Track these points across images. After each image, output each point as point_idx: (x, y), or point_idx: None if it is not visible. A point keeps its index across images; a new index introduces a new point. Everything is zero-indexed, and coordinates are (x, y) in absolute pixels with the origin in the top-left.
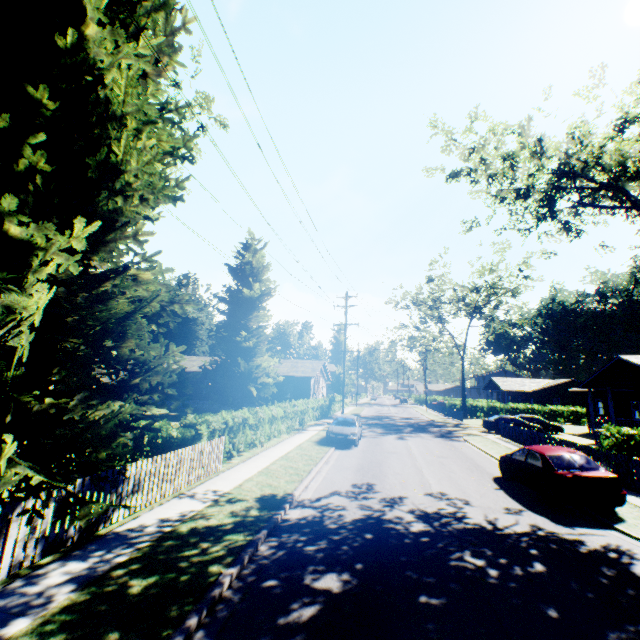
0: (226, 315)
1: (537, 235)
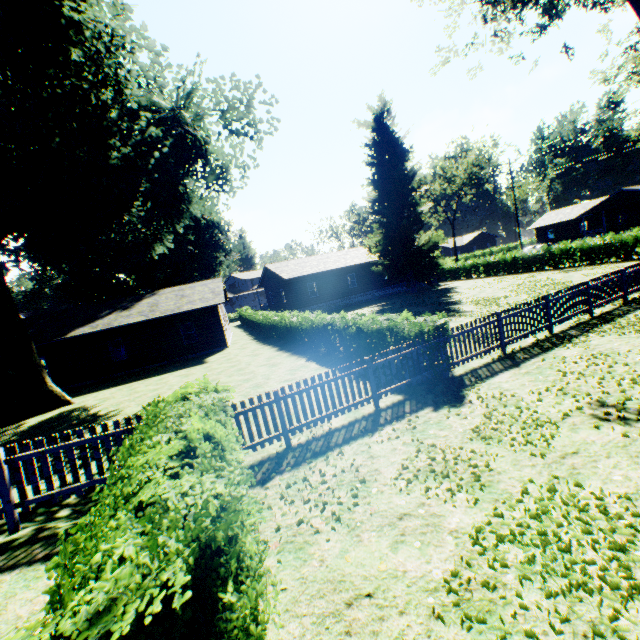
0: (388, 196)
1: None
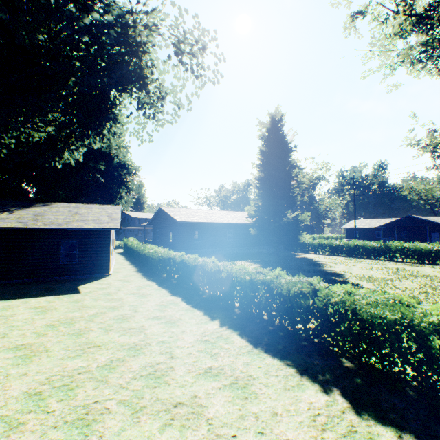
0: (272, 177)
1: (437, 168)
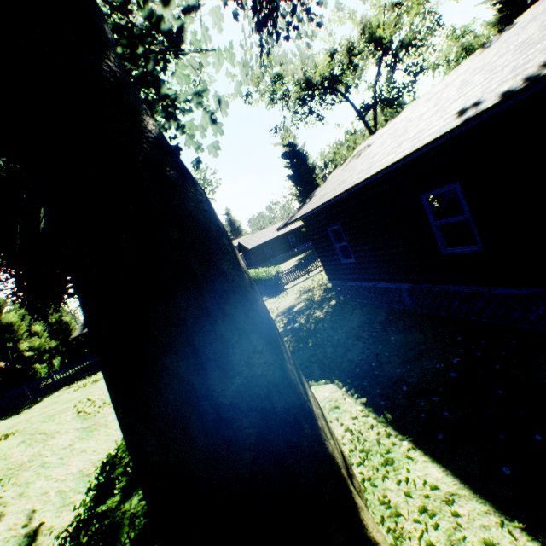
0: (300, 185)
1: None
